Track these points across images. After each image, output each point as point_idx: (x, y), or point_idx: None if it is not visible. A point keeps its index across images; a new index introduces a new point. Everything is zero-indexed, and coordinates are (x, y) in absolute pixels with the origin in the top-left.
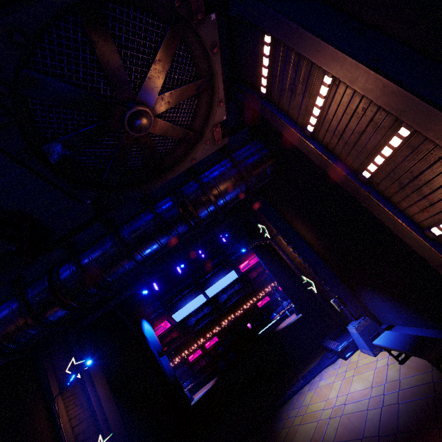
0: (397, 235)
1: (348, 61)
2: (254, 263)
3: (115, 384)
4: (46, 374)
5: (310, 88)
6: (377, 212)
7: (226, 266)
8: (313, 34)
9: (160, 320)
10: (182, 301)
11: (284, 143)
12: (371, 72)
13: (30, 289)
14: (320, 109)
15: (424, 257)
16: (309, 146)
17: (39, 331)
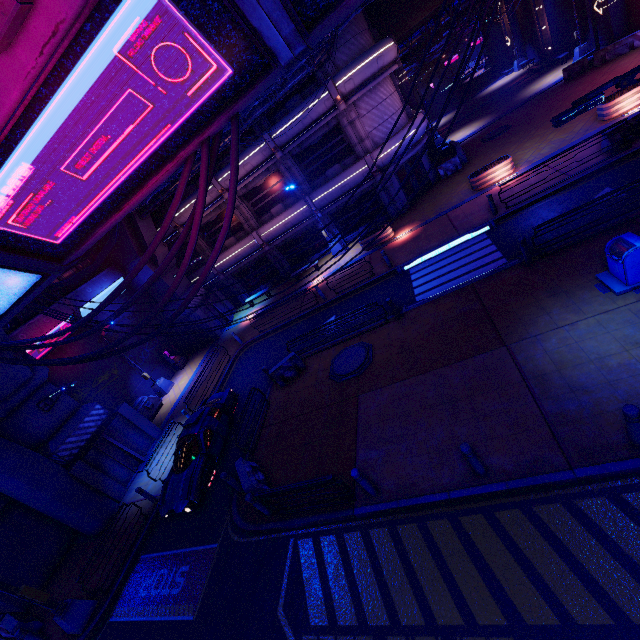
0: (536, 28)
1: None
2: None
3: None
4: None
5: None
6: (535, 21)
7: None
8: None
9: None
10: None
11: None
12: None
13: None
14: None
15: (538, 35)
16: None
17: None
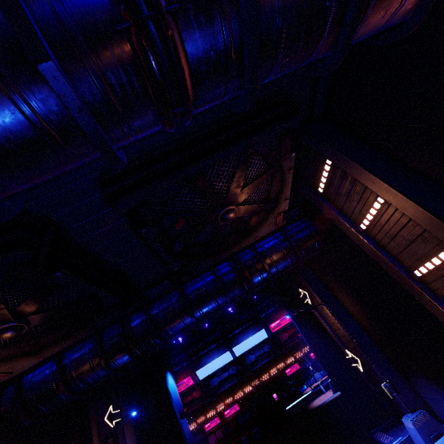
0: None
1: (399, 196)
2: (286, 323)
3: (140, 443)
4: (90, 419)
5: (364, 199)
6: (430, 307)
7: (256, 324)
8: (370, 173)
9: (183, 375)
10: (208, 356)
11: (333, 226)
12: (420, 208)
13: (106, 333)
14: (373, 216)
15: None
16: (361, 239)
17: (105, 375)
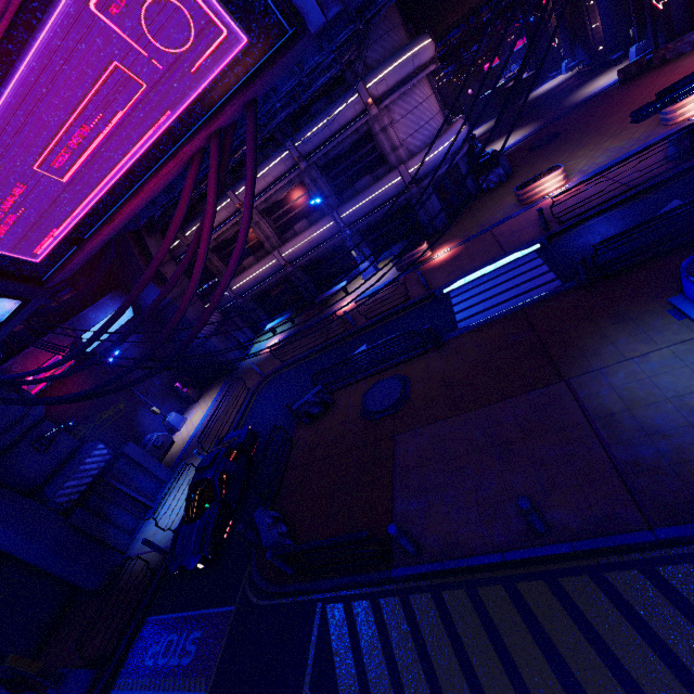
0: (586, 26)
1: None
2: None
3: None
4: None
5: None
6: (585, 18)
7: None
8: None
9: None
10: None
11: None
12: None
13: None
14: None
15: (588, 34)
16: None
17: None
